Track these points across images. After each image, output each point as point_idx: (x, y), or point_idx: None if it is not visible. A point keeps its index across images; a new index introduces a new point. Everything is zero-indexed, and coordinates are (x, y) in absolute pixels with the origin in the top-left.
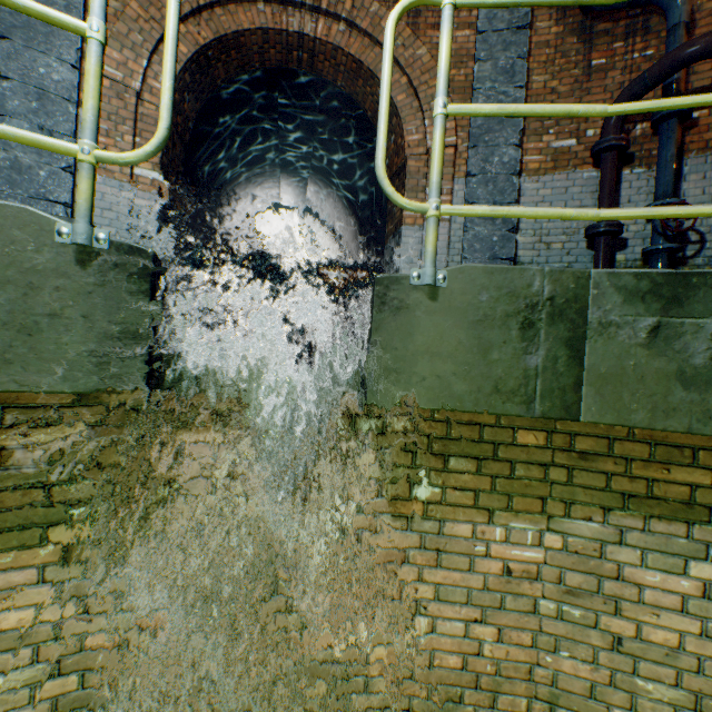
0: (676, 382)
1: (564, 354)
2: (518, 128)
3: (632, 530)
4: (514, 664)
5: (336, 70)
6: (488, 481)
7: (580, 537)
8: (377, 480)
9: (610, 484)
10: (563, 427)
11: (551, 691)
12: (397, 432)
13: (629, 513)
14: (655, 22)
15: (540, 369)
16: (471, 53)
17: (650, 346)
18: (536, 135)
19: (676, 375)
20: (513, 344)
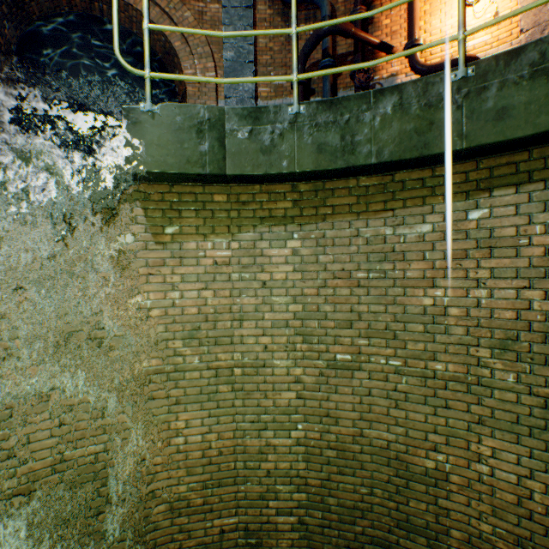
0: (261, 153)
1: (217, 145)
2: (252, 70)
3: (265, 233)
4: (223, 307)
5: (131, 21)
6: (203, 221)
7: (246, 241)
8: (145, 224)
9: (255, 214)
10: (234, 192)
11: (240, 315)
12: (153, 199)
13: (264, 226)
14: (319, 15)
15: (207, 152)
16: (221, 20)
17: (250, 139)
18: (264, 75)
19: (260, 150)
20: (194, 141)
